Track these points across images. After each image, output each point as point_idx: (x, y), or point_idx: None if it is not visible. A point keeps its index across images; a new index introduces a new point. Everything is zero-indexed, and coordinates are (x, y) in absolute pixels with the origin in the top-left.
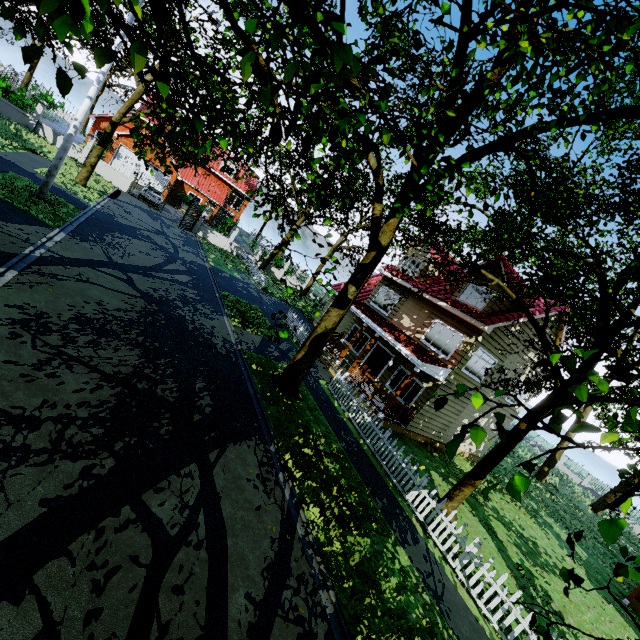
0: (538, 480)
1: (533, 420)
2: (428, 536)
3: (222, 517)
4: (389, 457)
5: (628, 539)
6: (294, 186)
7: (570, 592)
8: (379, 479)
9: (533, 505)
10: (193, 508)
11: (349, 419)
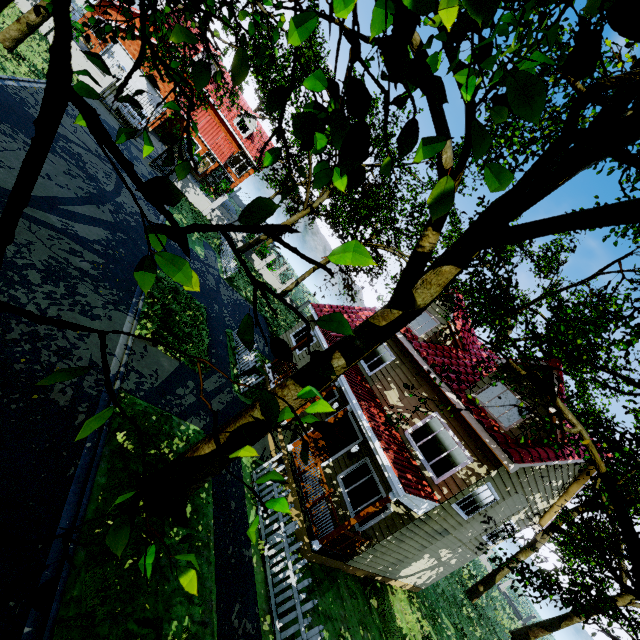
0: (469, 599)
1: None
2: None
3: None
4: None
5: None
6: (309, 170)
7: None
8: None
9: None
10: None
11: (262, 557)
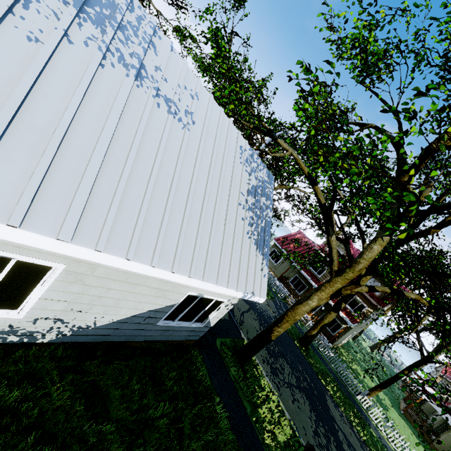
0: (353, 340)
1: (410, 371)
2: (369, 416)
3: (352, 444)
4: (346, 377)
5: (382, 362)
6: None
7: (394, 419)
8: (347, 390)
9: (363, 364)
10: (348, 445)
11: (320, 351)
